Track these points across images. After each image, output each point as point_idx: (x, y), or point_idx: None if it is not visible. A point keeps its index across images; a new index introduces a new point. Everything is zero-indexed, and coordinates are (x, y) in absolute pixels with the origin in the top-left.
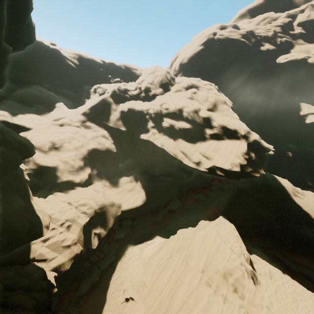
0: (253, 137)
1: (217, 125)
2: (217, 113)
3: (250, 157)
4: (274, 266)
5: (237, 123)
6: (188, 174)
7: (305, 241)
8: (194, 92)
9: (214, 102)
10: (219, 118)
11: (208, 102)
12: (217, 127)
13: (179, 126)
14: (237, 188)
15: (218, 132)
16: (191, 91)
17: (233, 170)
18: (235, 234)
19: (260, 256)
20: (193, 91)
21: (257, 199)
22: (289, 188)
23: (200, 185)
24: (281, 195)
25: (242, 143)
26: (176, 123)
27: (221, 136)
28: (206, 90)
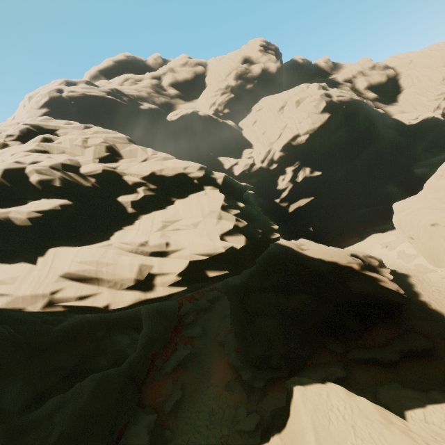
0: (222, 176)
1: (140, 180)
2: (127, 162)
3: (242, 211)
4: (443, 399)
5: (178, 164)
6: (132, 329)
7: (367, 301)
8: (47, 141)
9: (107, 145)
10: (137, 168)
11: (95, 148)
12: (144, 185)
13: (33, 215)
14: (234, 290)
15: (151, 194)
16: (38, 140)
17: (238, 247)
18: (378, 416)
19: (413, 403)
20: (42, 137)
21: (273, 287)
22: (291, 244)
23: (168, 331)
24: (292, 259)
25: (210, 192)
26: (16, 211)
27: (162, 198)
28: (78, 131)
